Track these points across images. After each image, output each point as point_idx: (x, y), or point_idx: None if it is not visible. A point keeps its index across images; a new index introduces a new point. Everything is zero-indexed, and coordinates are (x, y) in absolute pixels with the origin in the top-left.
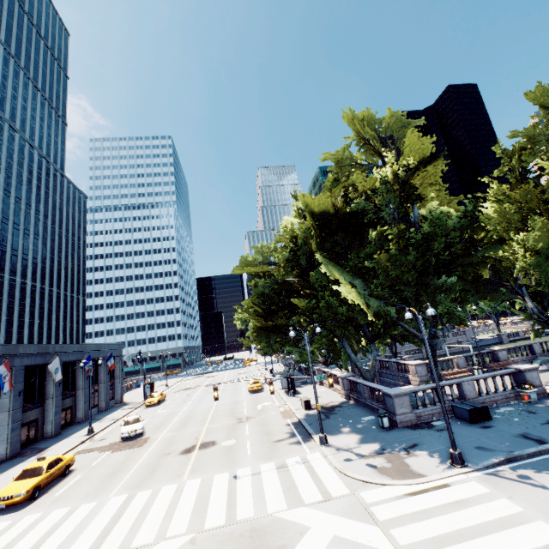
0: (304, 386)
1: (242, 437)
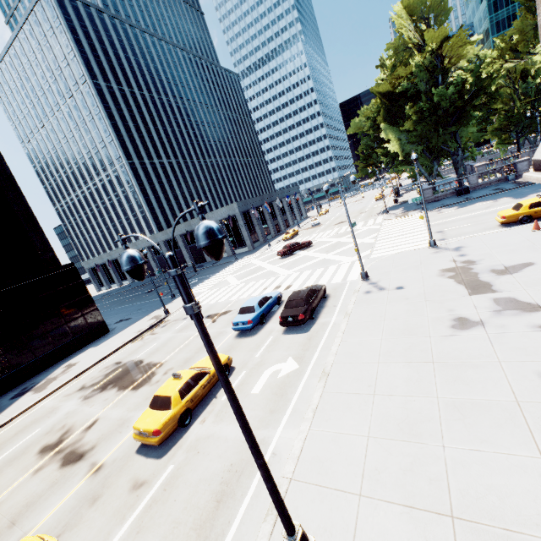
0: (409, 192)
1: (358, 218)
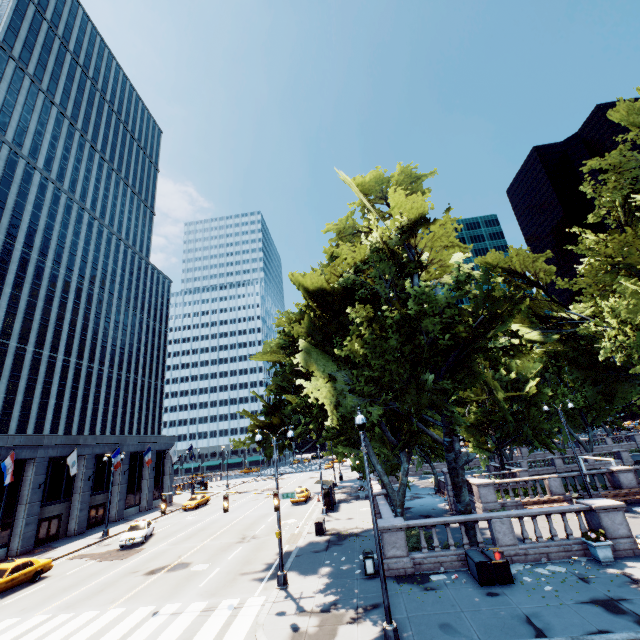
0: (352, 501)
1: (219, 561)
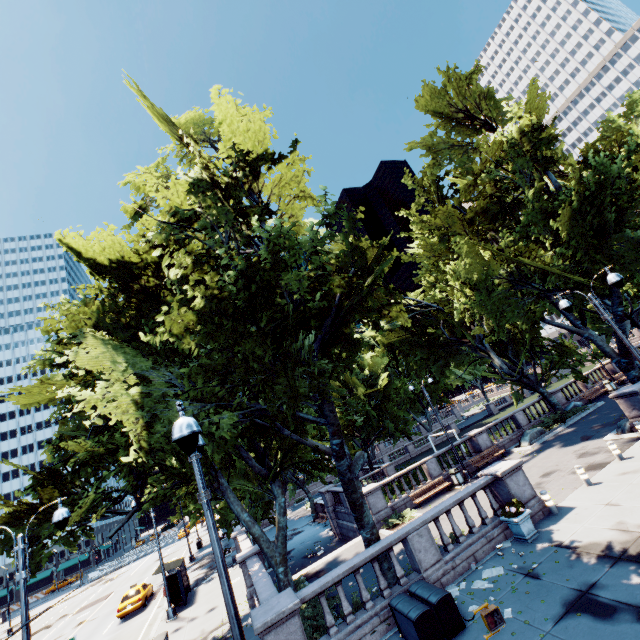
0: (215, 576)
1: None
